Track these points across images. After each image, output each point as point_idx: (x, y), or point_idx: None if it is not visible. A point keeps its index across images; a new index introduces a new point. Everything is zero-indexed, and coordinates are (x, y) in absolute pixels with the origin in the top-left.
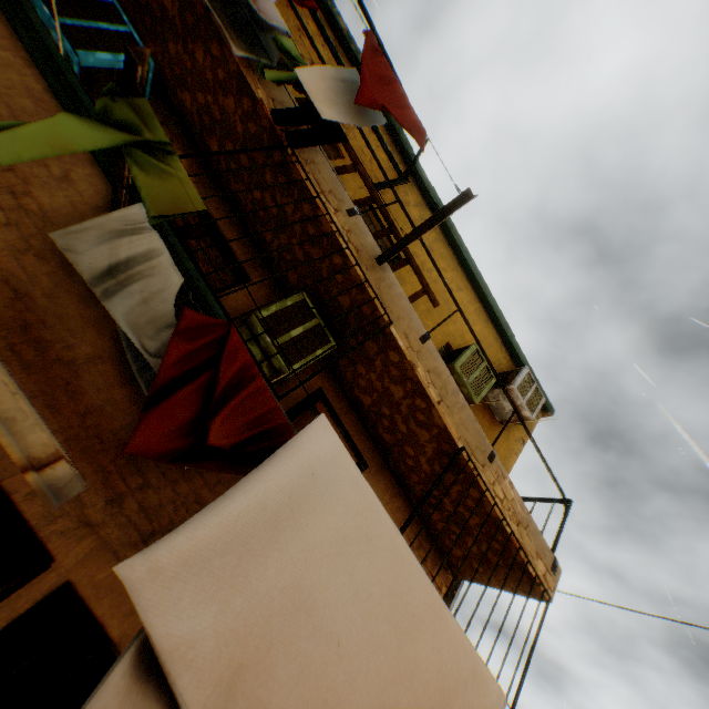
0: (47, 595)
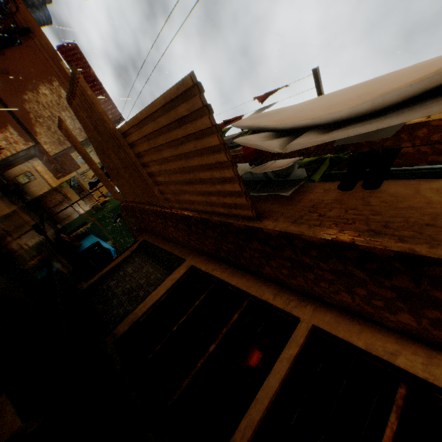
0: (306, 333)
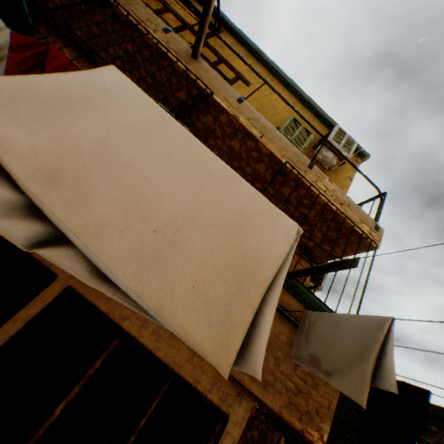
0: (59, 293)
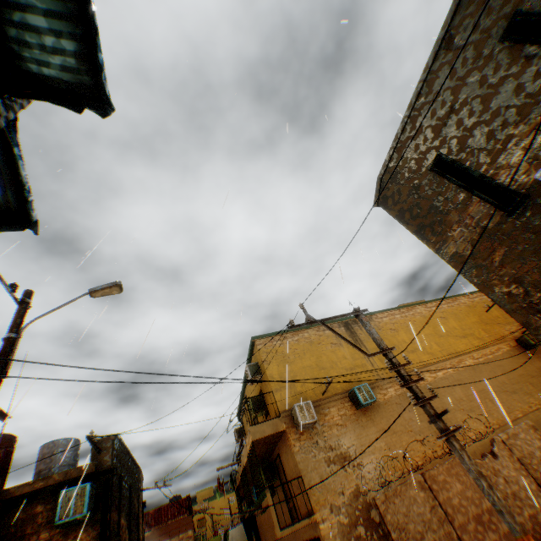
0: None
